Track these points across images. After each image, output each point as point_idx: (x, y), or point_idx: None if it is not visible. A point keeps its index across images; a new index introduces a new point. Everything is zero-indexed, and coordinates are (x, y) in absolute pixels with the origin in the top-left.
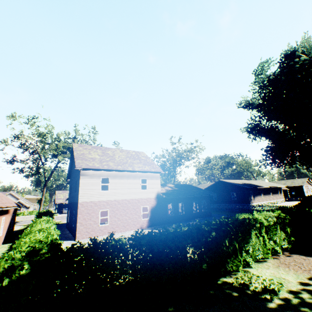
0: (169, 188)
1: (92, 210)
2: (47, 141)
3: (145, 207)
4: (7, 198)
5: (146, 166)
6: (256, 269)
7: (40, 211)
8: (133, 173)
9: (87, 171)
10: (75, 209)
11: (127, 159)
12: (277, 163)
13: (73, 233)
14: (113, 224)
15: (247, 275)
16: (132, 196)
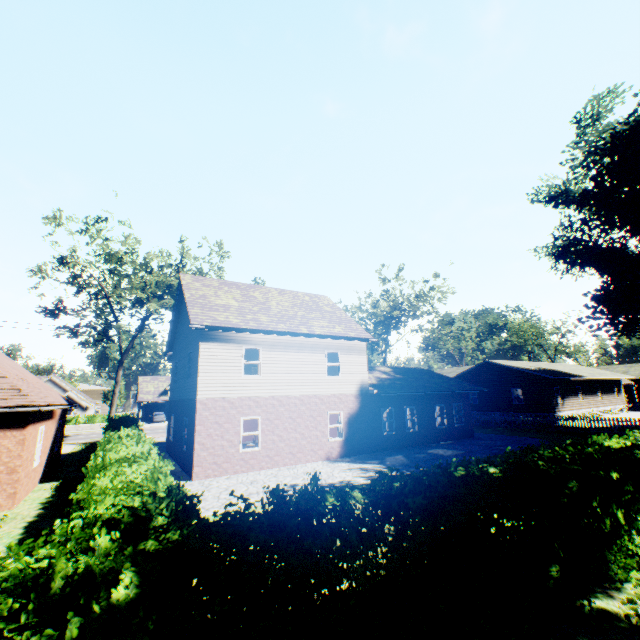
0: (382, 375)
1: (225, 418)
2: (125, 270)
3: (330, 415)
4: (47, 387)
5: (335, 325)
6: None
7: (113, 417)
8: (311, 339)
9: (214, 332)
10: (188, 415)
11: (296, 309)
12: (623, 325)
13: (186, 465)
14: (270, 450)
15: None
16: (308, 389)
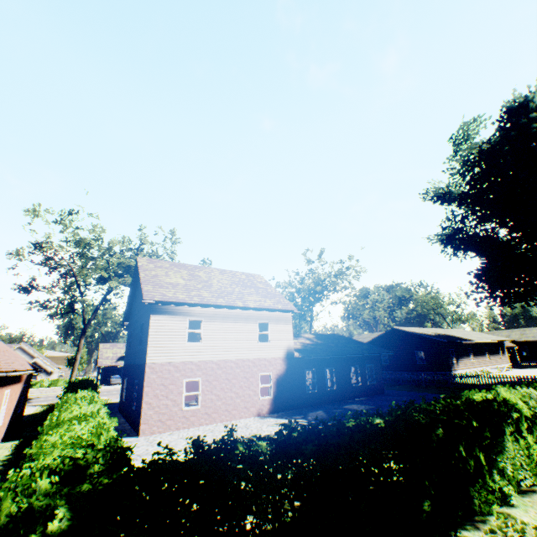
0: (306, 340)
1: (170, 380)
2: (91, 253)
3: (262, 376)
4: (16, 355)
5: (266, 299)
6: (523, 511)
7: (73, 380)
8: (245, 311)
9: (163, 306)
10: (138, 377)
11: (234, 286)
12: (499, 298)
13: (134, 423)
14: (209, 407)
15: (511, 524)
16: (242, 353)
